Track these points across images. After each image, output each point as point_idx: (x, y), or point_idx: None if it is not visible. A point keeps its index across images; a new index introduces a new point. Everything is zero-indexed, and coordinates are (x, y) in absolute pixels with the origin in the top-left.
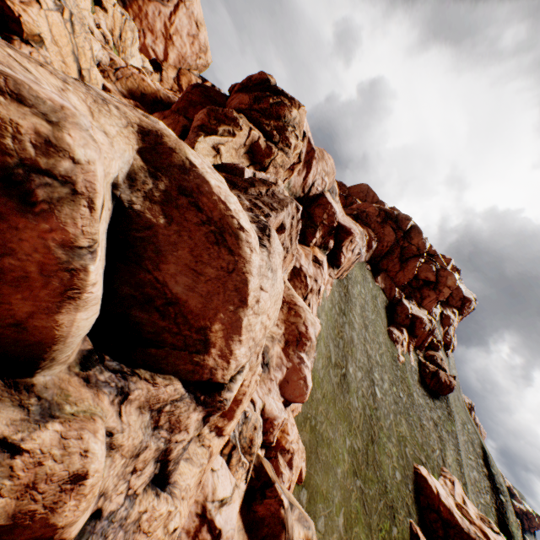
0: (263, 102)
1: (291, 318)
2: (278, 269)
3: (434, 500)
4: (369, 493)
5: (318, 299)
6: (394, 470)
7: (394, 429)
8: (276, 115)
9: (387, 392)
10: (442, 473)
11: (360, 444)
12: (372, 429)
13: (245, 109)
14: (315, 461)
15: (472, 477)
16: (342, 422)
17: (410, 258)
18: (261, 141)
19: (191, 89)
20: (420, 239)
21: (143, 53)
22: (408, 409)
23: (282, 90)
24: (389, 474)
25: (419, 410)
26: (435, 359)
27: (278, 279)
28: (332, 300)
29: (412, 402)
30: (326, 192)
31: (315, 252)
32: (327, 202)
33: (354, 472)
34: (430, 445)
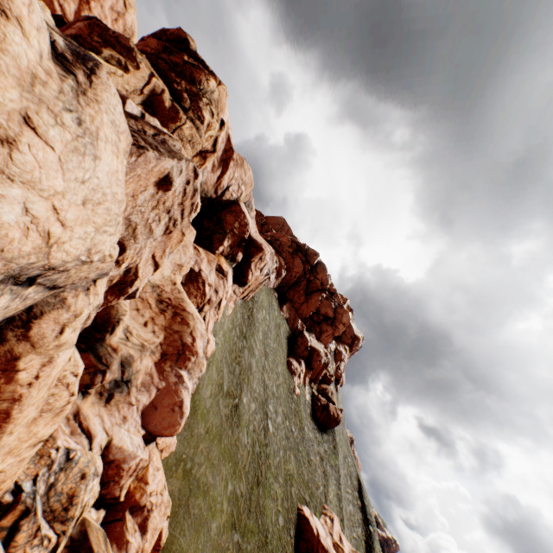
0: (176, 56)
1: (175, 325)
2: (102, 141)
3: (314, 543)
4: (247, 548)
5: (217, 314)
6: (278, 515)
7: (283, 467)
8: (190, 76)
9: (280, 426)
10: (324, 511)
11: (245, 488)
12: (260, 468)
13: (150, 53)
14: (185, 516)
15: (349, 511)
16: (226, 462)
17: (314, 292)
18: (166, 97)
19: (85, 19)
20: (325, 274)
21: (46, 2)
22: (299, 444)
23: (202, 60)
24: (272, 520)
25: (309, 445)
26: (327, 393)
27: (102, 164)
28: (233, 320)
29: (303, 436)
30: (242, 202)
31: (220, 261)
32: (241, 211)
33: (233, 525)
34: (315, 482)
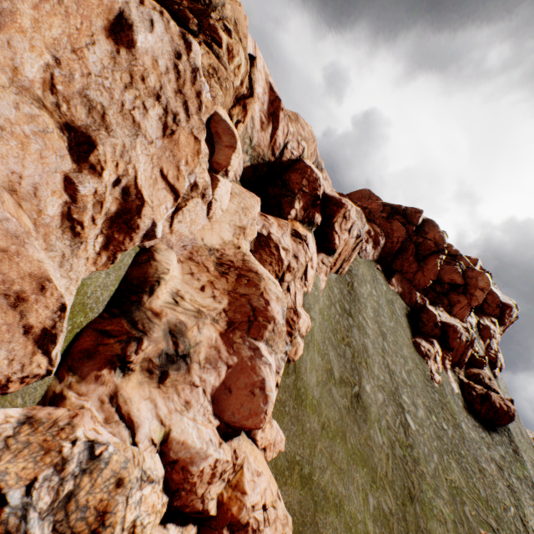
0: None
1: (241, 288)
2: None
3: None
4: None
5: (305, 286)
6: None
7: (442, 477)
8: None
9: (424, 422)
10: None
11: (393, 502)
12: (409, 477)
13: None
14: None
15: None
16: (359, 467)
17: (428, 256)
18: None
19: None
20: (436, 232)
21: None
22: (458, 446)
23: None
24: None
25: (473, 447)
26: (482, 379)
27: None
28: (330, 296)
29: (461, 435)
30: (306, 159)
31: (294, 226)
32: (306, 166)
33: None
34: (499, 500)
